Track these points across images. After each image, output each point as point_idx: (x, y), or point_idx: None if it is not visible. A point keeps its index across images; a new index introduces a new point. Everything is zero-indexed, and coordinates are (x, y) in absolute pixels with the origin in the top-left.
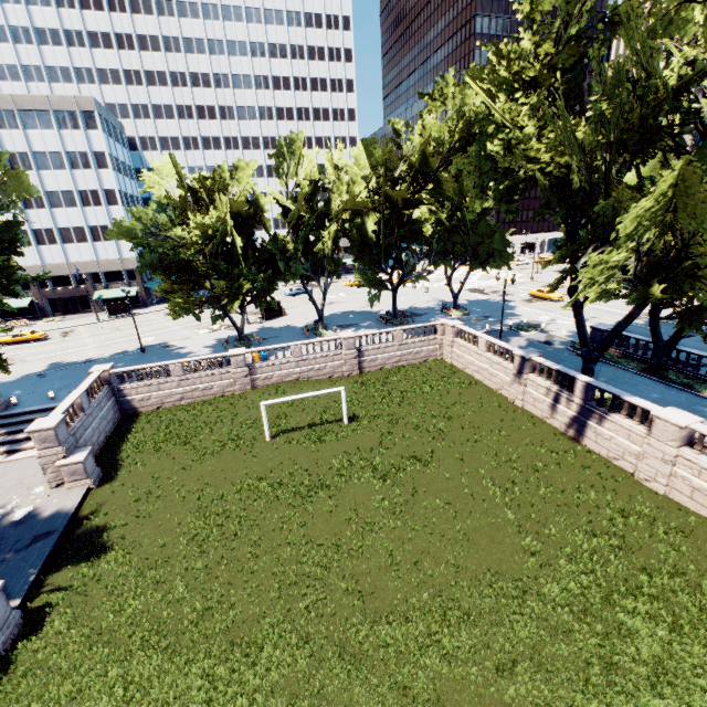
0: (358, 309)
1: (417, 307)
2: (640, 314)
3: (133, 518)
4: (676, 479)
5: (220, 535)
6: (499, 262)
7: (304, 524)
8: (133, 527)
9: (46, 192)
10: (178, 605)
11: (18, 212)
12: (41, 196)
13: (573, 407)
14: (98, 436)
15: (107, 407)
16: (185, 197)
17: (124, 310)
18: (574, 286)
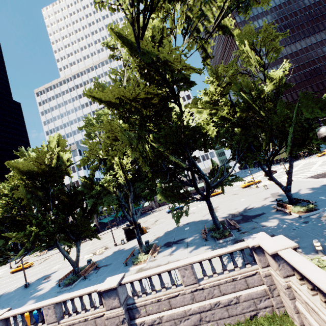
0: (198, 219)
1: (251, 207)
2: None
3: None
4: None
5: None
6: None
7: None
8: None
9: None
10: None
11: None
12: None
13: None
14: None
15: None
16: None
17: (83, 238)
18: None
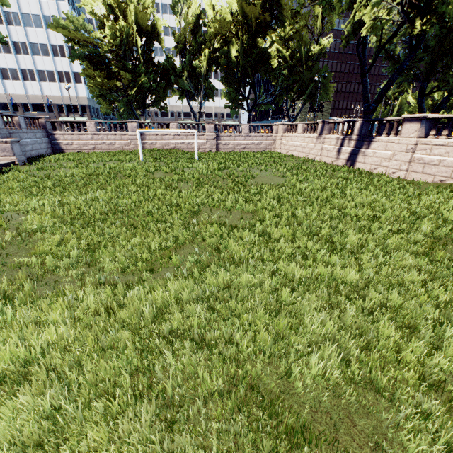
0: None
1: None
2: (407, 65)
3: (35, 170)
4: (414, 163)
5: (87, 173)
6: (323, 94)
7: (146, 175)
8: (33, 172)
9: (30, 43)
10: (45, 190)
11: (11, 55)
12: (26, 45)
13: (352, 143)
14: (31, 150)
15: (41, 139)
16: (107, 15)
17: None
18: (361, 41)
